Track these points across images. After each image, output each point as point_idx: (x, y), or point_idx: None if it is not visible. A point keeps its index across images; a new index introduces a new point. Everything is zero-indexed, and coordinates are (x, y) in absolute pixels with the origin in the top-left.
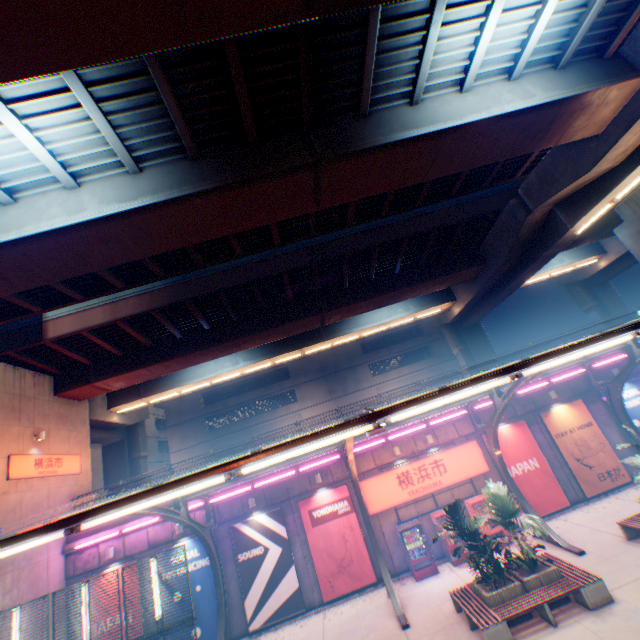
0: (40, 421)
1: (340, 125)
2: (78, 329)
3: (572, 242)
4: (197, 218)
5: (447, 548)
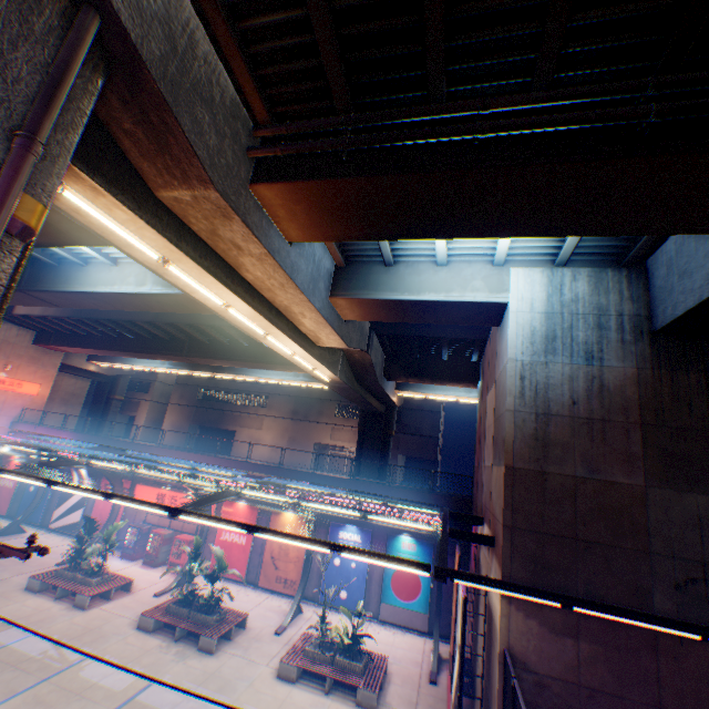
0: (15, 358)
1: (46, 267)
2: (28, 314)
3: (426, 380)
4: None
5: (146, 551)
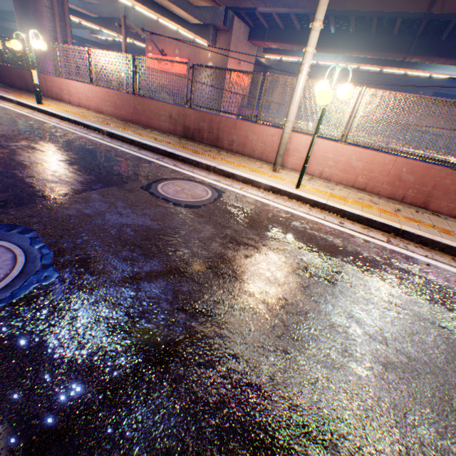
0: (240, 56)
1: None
2: (271, 12)
3: None
4: (354, 3)
5: None
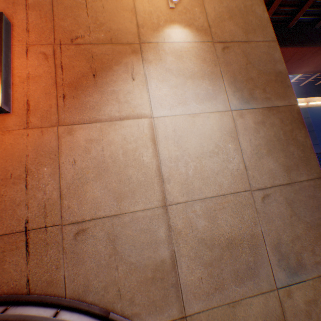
0: None
1: None
2: None
3: None
4: None
5: None
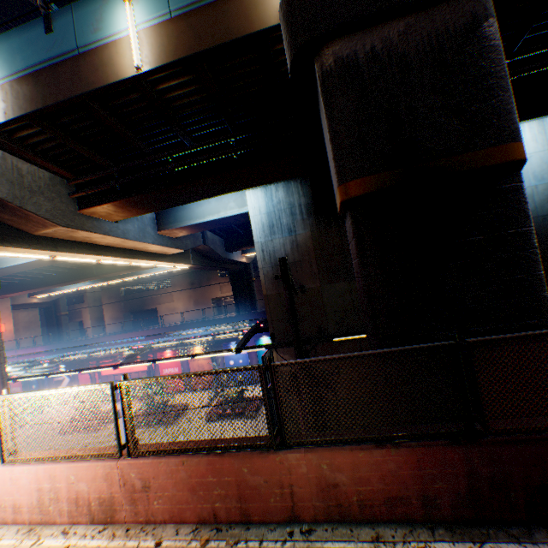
0: None
1: None
2: None
3: (253, 246)
4: None
5: None
